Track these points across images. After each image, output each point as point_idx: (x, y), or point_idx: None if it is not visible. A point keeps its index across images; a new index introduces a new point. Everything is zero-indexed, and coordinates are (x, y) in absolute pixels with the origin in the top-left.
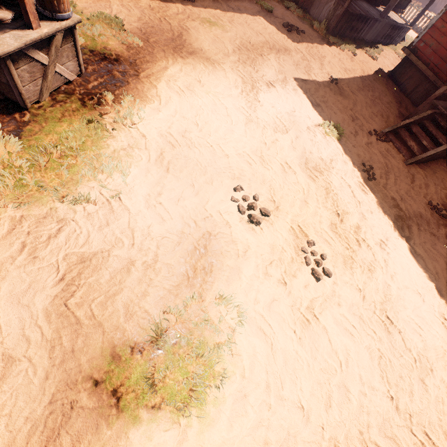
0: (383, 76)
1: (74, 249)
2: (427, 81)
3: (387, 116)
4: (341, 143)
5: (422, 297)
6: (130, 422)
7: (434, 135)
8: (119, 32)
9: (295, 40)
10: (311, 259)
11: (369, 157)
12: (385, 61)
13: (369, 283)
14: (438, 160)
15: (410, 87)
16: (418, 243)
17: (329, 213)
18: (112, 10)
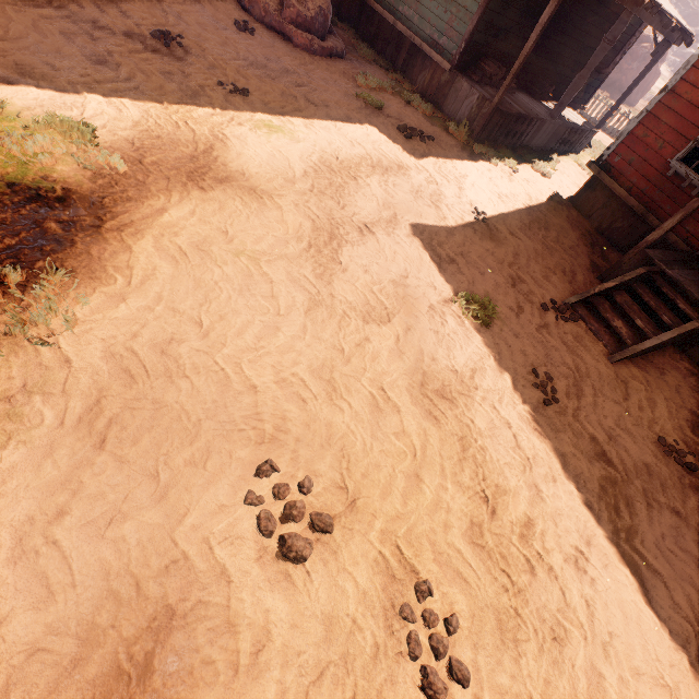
0: (561, 203)
1: None
2: (630, 213)
3: (572, 271)
4: (493, 332)
5: (675, 692)
6: None
7: (653, 308)
8: (84, 148)
9: (417, 151)
10: (421, 639)
11: (544, 355)
12: (563, 178)
13: (557, 683)
14: (665, 349)
15: (605, 221)
16: (651, 540)
17: (467, 497)
18: (85, 110)
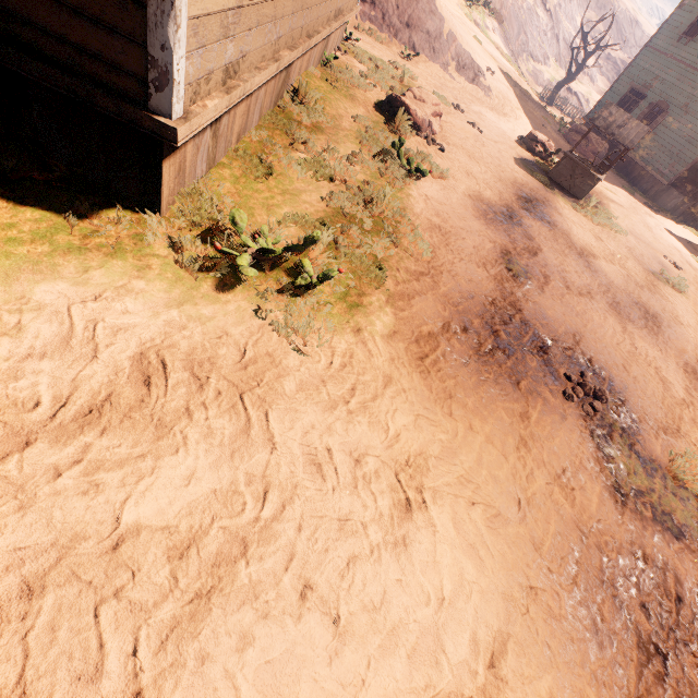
0: None
1: (624, 243)
2: None
3: None
4: None
5: None
6: (665, 285)
7: None
8: None
9: (655, 214)
10: None
11: None
12: None
13: None
14: None
15: None
16: None
17: None
18: None
